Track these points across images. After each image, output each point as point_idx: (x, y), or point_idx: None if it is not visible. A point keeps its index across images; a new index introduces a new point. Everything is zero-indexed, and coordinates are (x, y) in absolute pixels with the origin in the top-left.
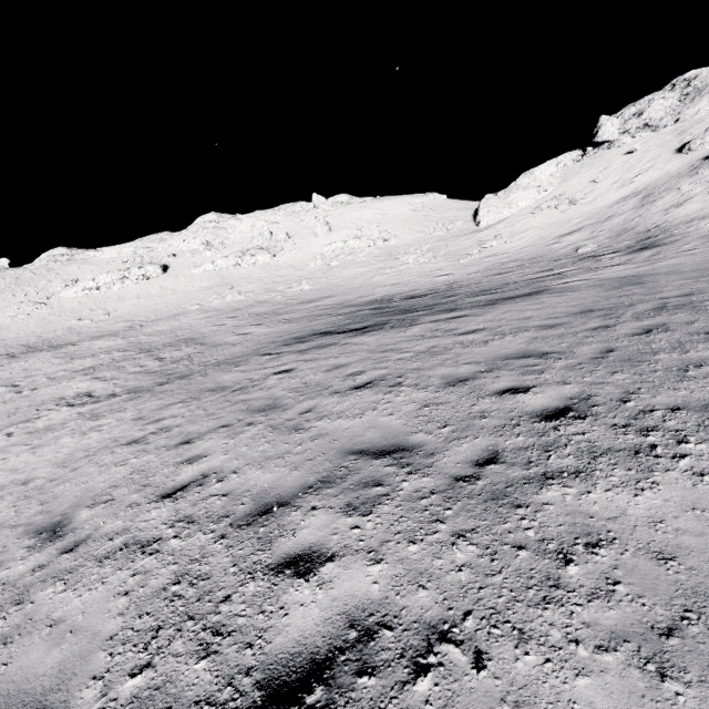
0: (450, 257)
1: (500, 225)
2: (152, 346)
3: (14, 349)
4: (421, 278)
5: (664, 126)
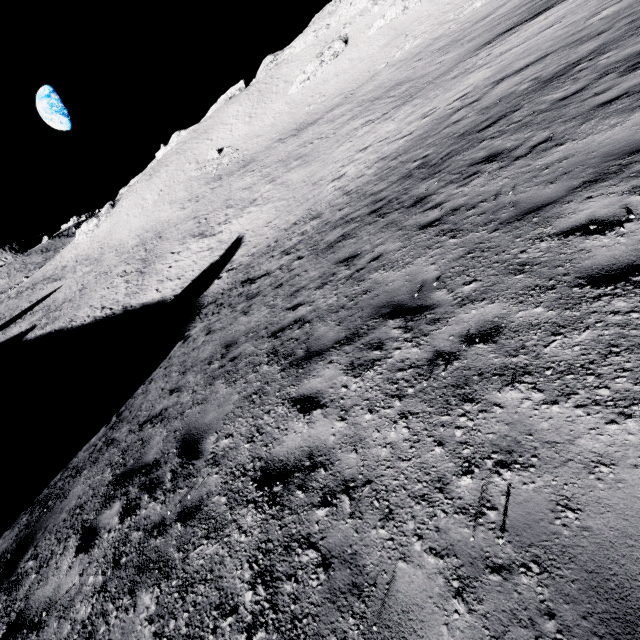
0: None
1: None
2: (376, 97)
3: (290, 133)
4: None
5: None
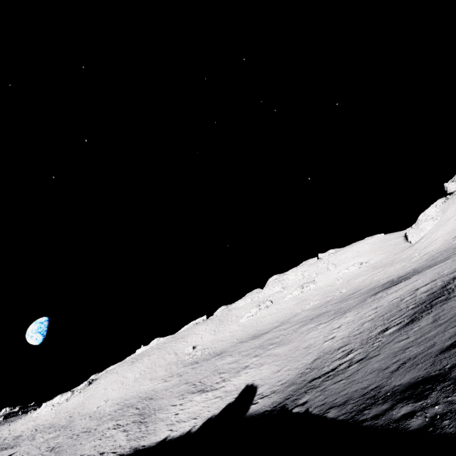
0: (405, 260)
1: (422, 240)
2: (311, 318)
3: (248, 338)
4: (398, 271)
5: None
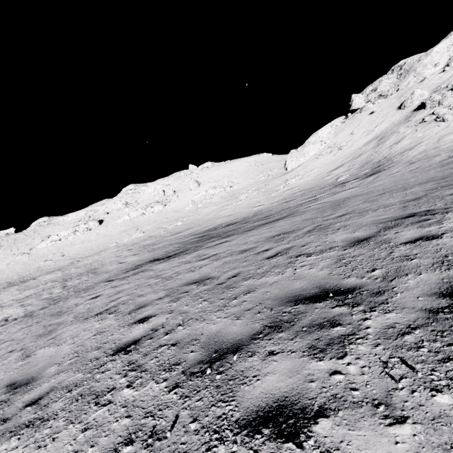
0: (267, 193)
1: (298, 168)
2: (71, 276)
3: (1, 286)
4: (245, 209)
5: (390, 94)
